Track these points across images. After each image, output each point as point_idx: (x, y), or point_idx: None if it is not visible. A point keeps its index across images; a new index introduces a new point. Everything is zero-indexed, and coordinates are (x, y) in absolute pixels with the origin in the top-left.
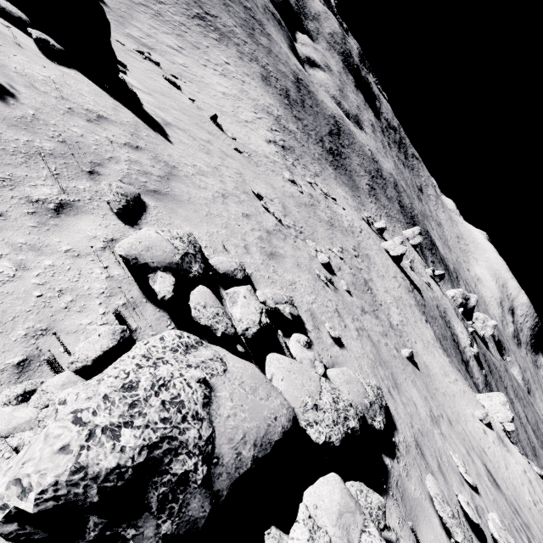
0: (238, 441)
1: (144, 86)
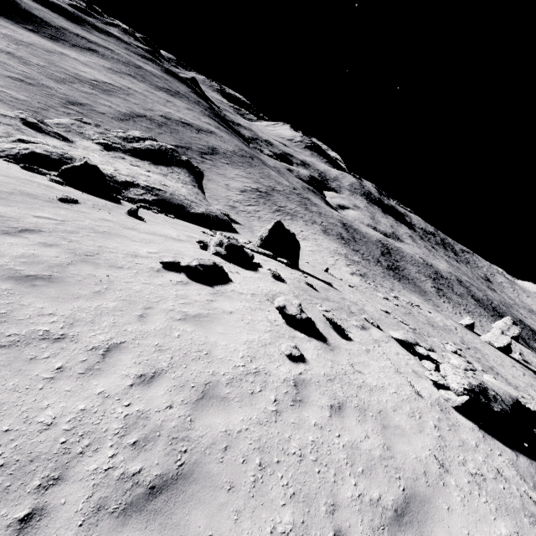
0: (502, 394)
1: None
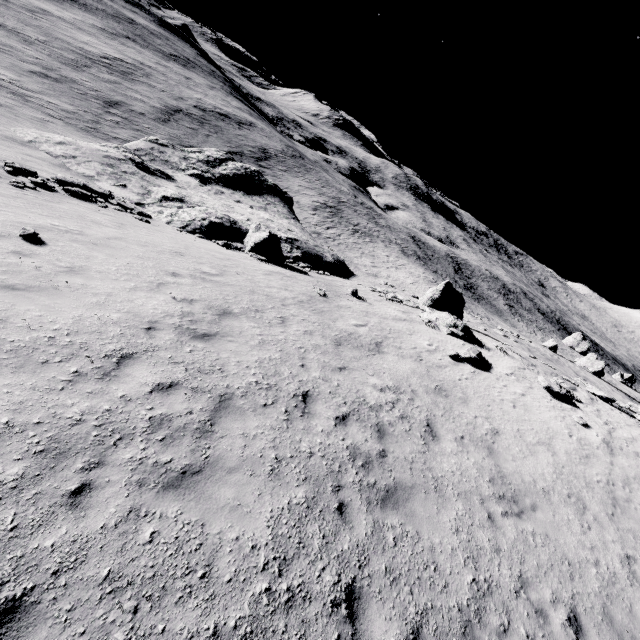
0: None
1: None
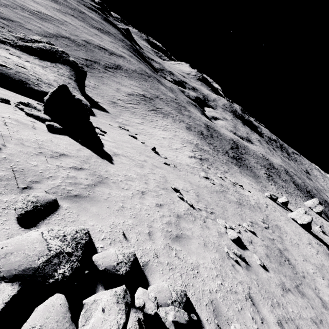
0: None
1: (113, 139)
